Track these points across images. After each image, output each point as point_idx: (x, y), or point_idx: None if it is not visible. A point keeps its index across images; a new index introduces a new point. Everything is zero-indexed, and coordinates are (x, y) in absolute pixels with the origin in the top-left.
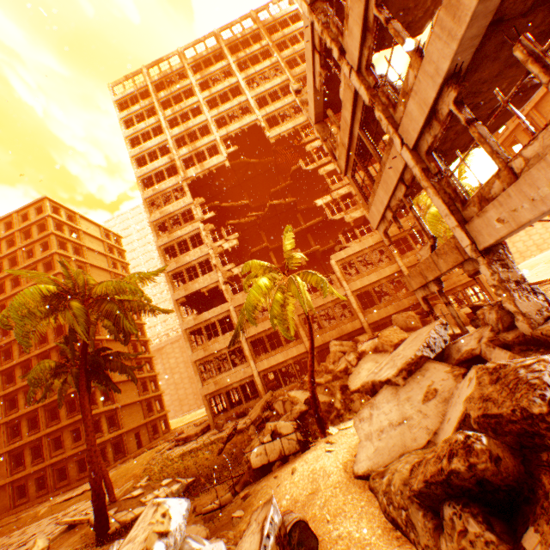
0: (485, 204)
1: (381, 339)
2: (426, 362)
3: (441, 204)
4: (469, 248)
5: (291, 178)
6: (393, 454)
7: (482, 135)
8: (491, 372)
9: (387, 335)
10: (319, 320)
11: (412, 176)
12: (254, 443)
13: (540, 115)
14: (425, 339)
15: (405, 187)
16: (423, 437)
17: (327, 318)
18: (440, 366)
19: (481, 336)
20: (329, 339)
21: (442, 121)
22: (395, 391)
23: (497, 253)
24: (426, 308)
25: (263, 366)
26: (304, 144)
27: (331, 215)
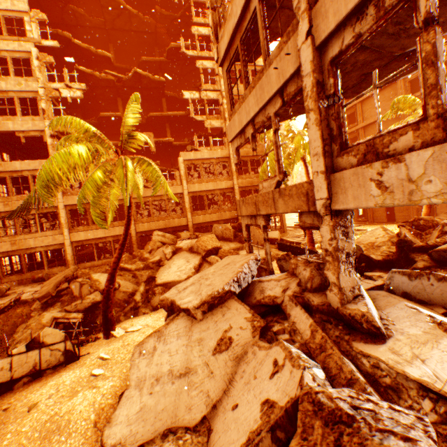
0: (373, 158)
1: (199, 243)
2: (231, 298)
3: (318, 138)
4: (322, 203)
5: (168, 55)
6: (158, 425)
7: (437, 51)
8: (326, 419)
9: (204, 240)
10: (151, 208)
11: (298, 90)
12: (32, 323)
13: (362, 110)
14: (238, 274)
15: (281, 103)
16: (200, 409)
17: (160, 209)
18: (243, 309)
19: (288, 287)
20: (155, 227)
21: (385, 9)
22: (191, 325)
23: (345, 218)
24: (246, 235)
25: (79, 237)
26: (192, 26)
27: (194, 114)
